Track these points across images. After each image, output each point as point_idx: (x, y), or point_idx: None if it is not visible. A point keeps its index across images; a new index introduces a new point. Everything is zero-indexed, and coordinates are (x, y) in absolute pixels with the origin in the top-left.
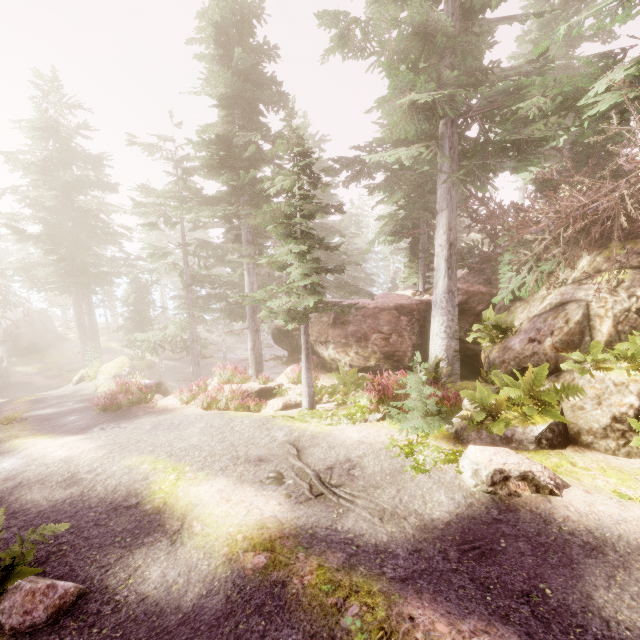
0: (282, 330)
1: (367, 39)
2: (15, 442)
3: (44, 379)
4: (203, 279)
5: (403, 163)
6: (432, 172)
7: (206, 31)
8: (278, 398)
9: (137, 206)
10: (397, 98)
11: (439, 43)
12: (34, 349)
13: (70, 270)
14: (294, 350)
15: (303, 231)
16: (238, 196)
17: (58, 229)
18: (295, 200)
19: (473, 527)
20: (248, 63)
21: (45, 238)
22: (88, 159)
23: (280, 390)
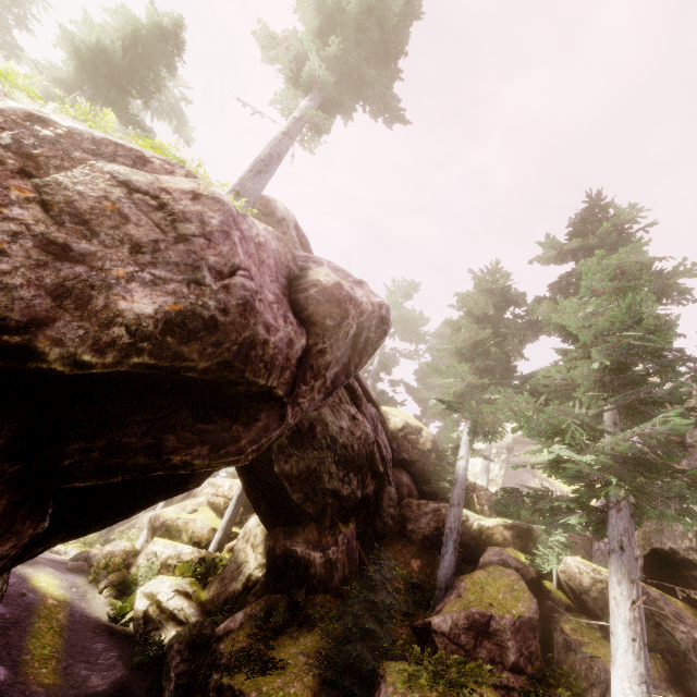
0: None
1: None
2: None
3: None
4: None
5: None
6: None
7: None
8: None
9: None
10: None
11: None
12: None
13: None
14: None
15: None
16: None
17: None
18: None
19: None
20: None
21: None
22: None
23: None
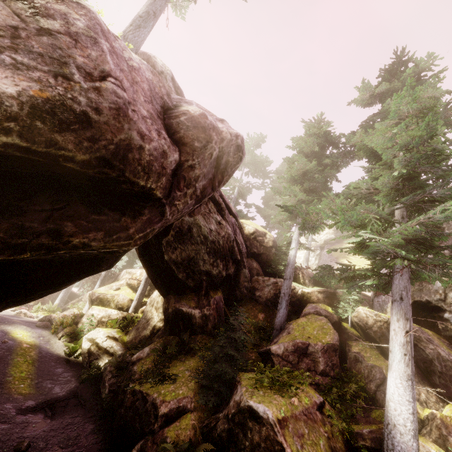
0: None
1: None
2: None
3: None
4: None
5: None
6: None
7: None
8: None
9: None
10: None
11: None
12: None
13: None
14: None
15: None
16: None
17: None
18: None
19: (5, 315)
20: None
21: None
22: None
23: None
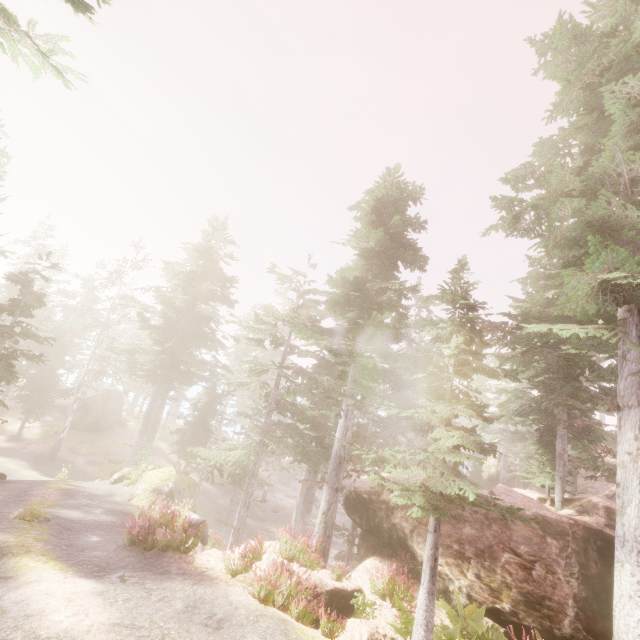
0: (362, 496)
1: (537, 223)
2: (22, 562)
3: (85, 463)
4: (285, 406)
5: (548, 340)
6: (589, 357)
7: (367, 203)
8: (361, 620)
9: (257, 321)
10: (595, 273)
11: (623, 236)
12: (94, 427)
13: (165, 362)
14: (372, 530)
15: (455, 389)
16: (357, 334)
17: (174, 326)
18: (452, 352)
19: None
20: (398, 229)
21: (160, 330)
22: (223, 278)
23: (363, 603)
